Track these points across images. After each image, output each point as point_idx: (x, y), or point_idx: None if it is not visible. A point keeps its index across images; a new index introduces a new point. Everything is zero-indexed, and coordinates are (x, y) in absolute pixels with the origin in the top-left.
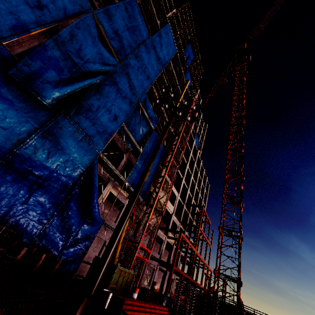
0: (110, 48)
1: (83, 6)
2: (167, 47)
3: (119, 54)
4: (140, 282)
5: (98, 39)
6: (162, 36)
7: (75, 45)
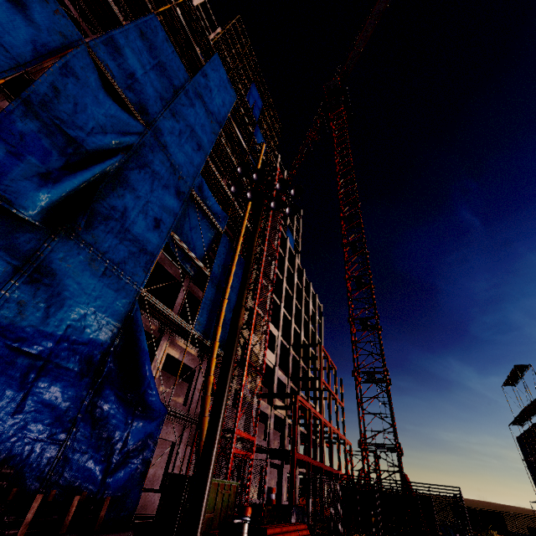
0: (126, 104)
1: (67, 34)
2: (220, 92)
3: (145, 114)
4: (246, 496)
5: (104, 91)
6: (210, 75)
7: (65, 105)
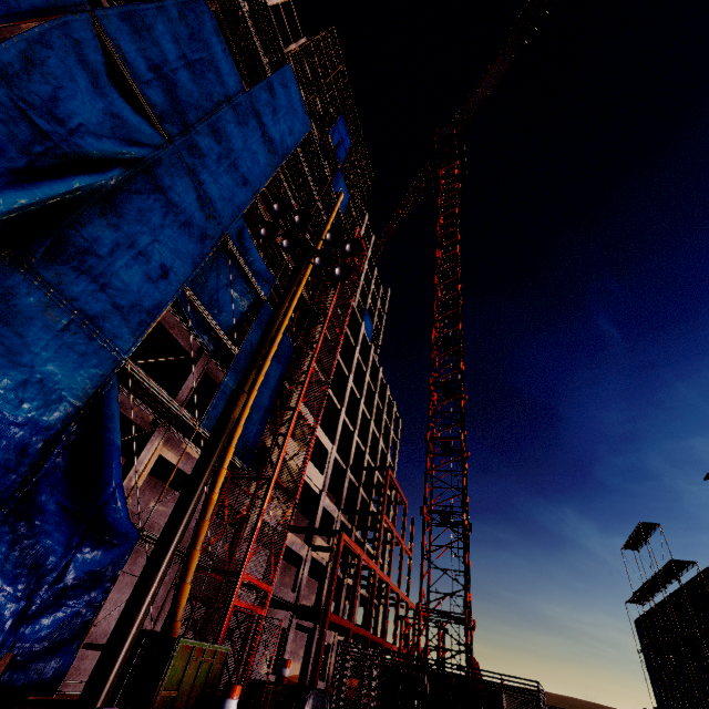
0: (142, 105)
1: None
2: (287, 115)
3: (169, 122)
4: (246, 668)
5: (107, 80)
6: (276, 90)
7: (40, 86)
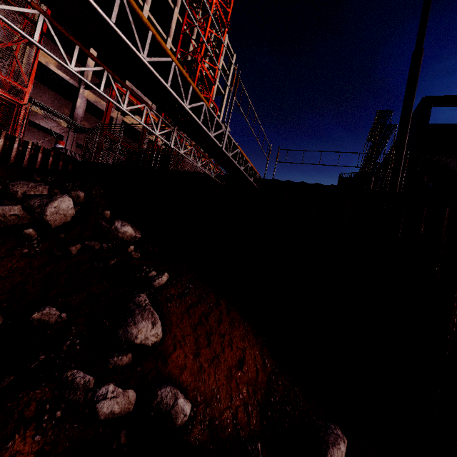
0: None
1: None
2: None
3: None
4: (13, 131)
5: None
6: None
7: None
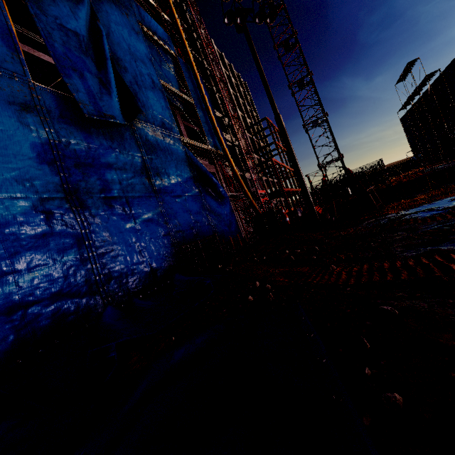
0: None
1: None
2: None
3: None
4: None
5: None
6: None
7: None
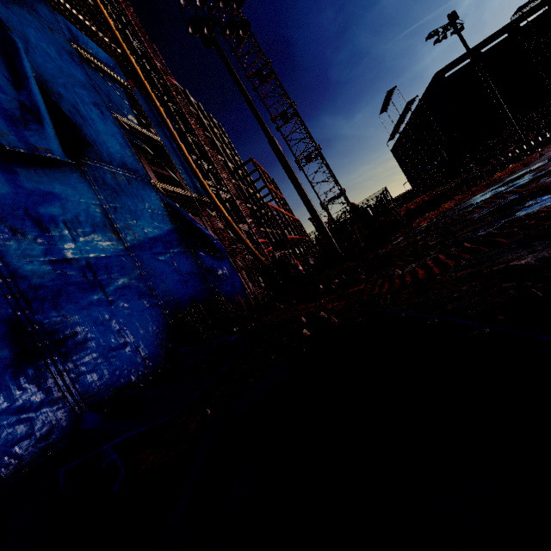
0: None
1: None
2: None
3: None
4: None
5: None
6: None
7: None
